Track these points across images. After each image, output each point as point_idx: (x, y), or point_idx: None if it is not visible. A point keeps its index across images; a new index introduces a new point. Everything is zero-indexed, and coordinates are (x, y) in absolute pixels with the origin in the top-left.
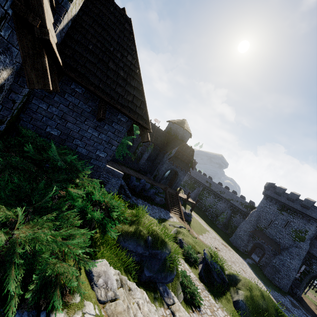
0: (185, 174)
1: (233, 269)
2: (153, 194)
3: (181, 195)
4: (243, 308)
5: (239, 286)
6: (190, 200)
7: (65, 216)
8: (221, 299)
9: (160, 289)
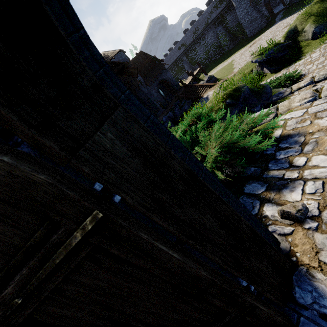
0: (166, 71)
1: (279, 39)
2: (180, 110)
3: (188, 82)
4: (322, 29)
5: (300, 28)
6: (195, 72)
7: (198, 141)
8: (304, 52)
9: (274, 100)
